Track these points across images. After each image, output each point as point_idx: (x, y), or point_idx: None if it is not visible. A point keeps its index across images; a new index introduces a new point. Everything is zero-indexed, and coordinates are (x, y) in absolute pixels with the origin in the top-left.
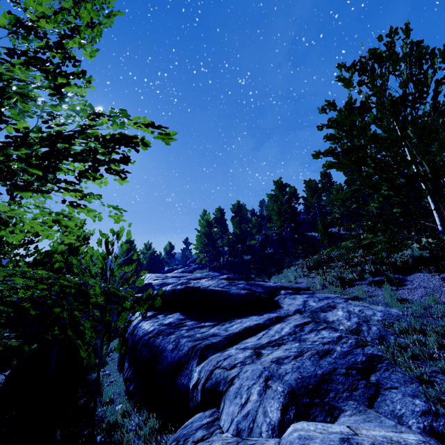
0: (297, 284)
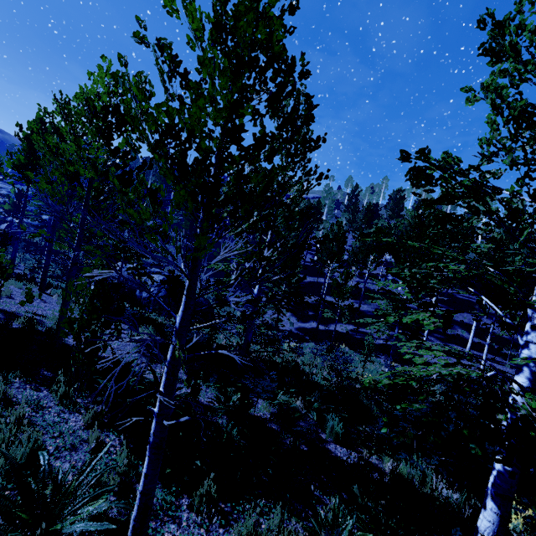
0: None
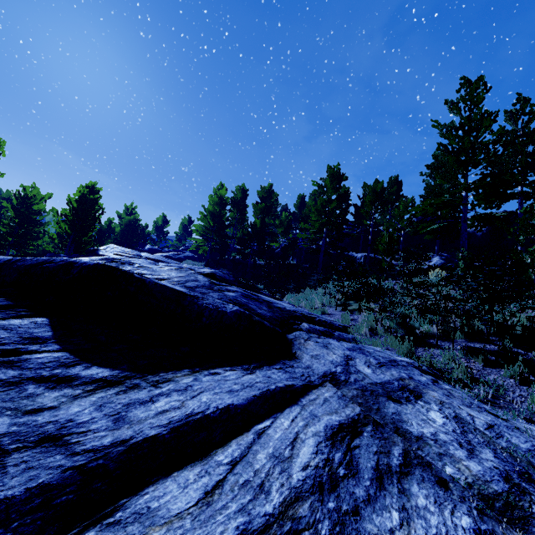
0: (325, 315)
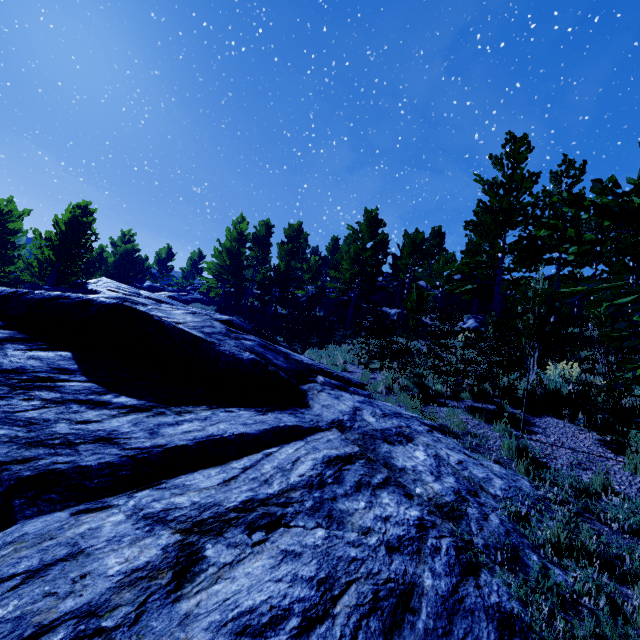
0: (346, 372)
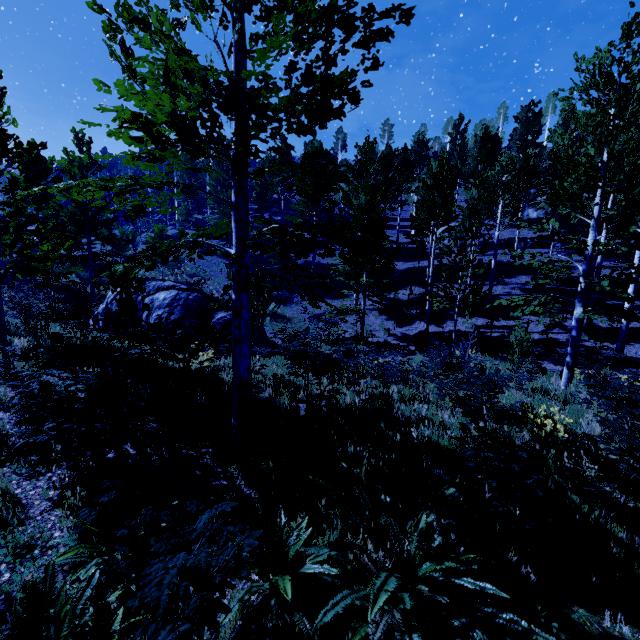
0: None
